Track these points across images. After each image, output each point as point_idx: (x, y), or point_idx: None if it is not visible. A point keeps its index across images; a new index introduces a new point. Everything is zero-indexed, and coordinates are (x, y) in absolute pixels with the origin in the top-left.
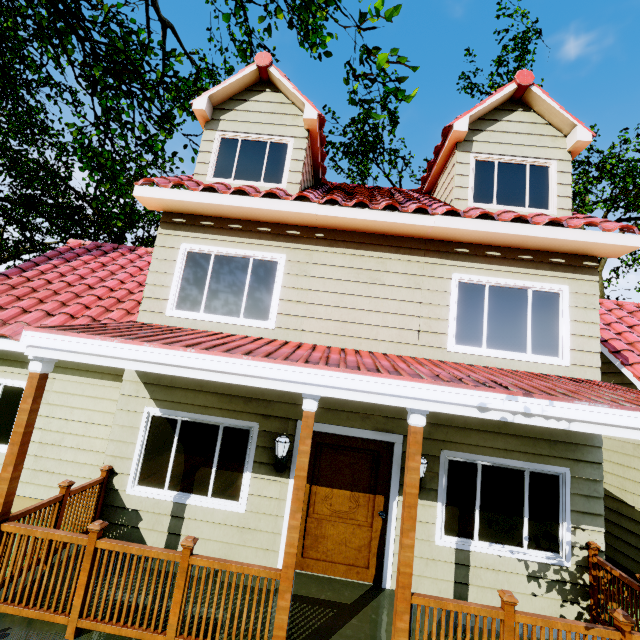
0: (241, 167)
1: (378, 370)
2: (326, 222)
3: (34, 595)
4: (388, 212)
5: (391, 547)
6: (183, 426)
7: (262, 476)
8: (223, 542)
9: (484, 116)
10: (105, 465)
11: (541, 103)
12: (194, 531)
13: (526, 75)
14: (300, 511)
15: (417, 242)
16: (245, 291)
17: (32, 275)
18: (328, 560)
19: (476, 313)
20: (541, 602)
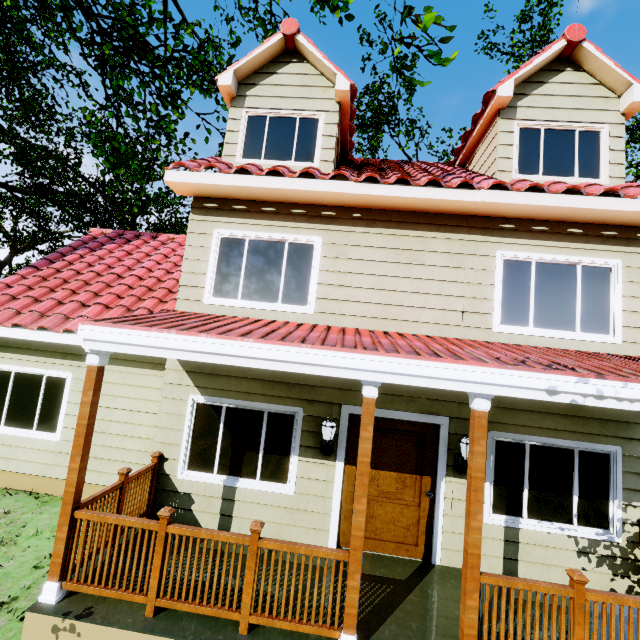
0: (270, 146)
1: (437, 355)
2: (364, 201)
3: (112, 577)
4: (430, 188)
5: (440, 525)
6: (228, 412)
7: (309, 459)
8: (274, 522)
9: (529, 78)
10: (155, 451)
11: (593, 61)
12: (245, 513)
13: (577, 29)
14: (365, 496)
15: (459, 219)
16: (282, 276)
17: (61, 266)
18: (377, 538)
19: (522, 291)
20: (591, 576)
